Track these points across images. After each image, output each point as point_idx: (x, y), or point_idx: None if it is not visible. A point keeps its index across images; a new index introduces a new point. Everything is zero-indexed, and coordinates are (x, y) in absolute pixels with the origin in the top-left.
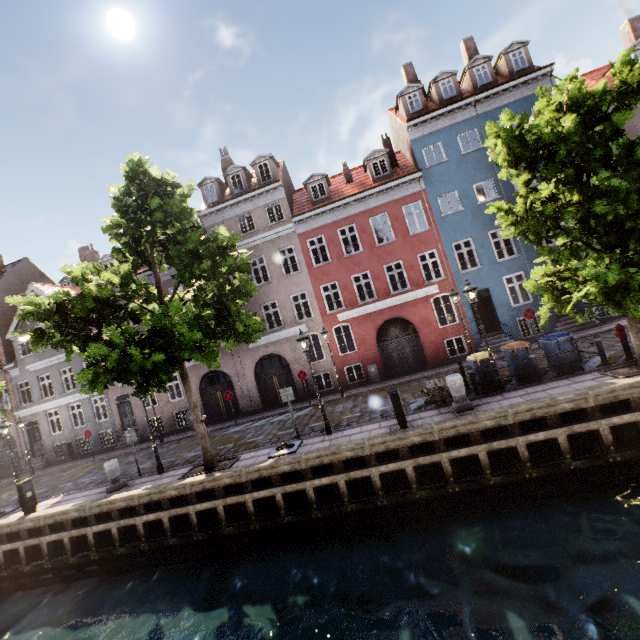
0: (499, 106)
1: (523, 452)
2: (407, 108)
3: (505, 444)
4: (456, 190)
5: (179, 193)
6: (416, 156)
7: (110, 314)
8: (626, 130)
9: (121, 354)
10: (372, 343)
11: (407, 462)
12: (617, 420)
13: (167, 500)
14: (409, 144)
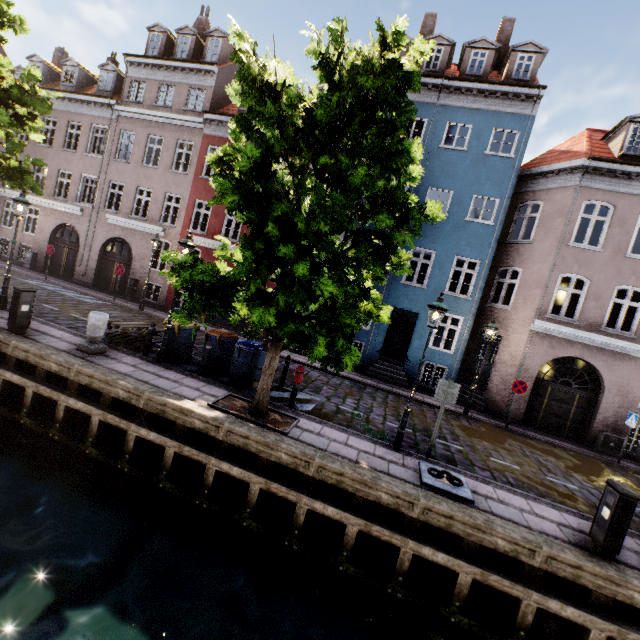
0: (465, 107)
1: (60, 411)
2: None
3: (50, 394)
4: None
5: None
6: None
7: None
8: (562, 207)
9: None
10: None
11: None
12: (145, 433)
13: None
14: None
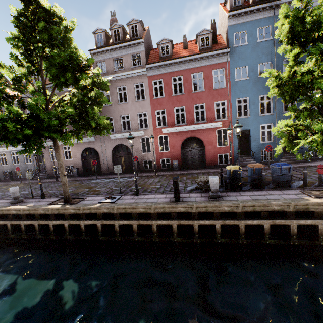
0: None
1: (242, 229)
2: (231, 2)
3: (233, 222)
4: (247, 65)
5: (65, 25)
6: (229, 37)
7: (3, 98)
8: None
9: (3, 125)
10: (178, 148)
11: (174, 221)
12: (303, 222)
13: (38, 215)
14: (226, 28)
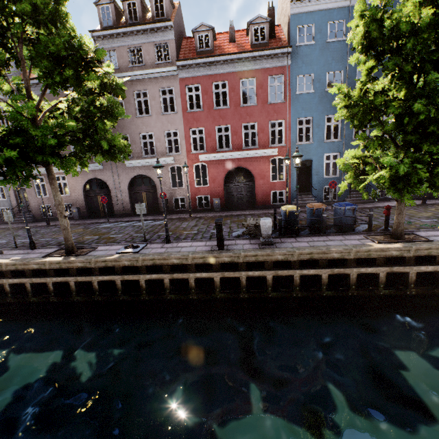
0: (369, 3)
1: (297, 280)
2: None
3: (286, 273)
4: (313, 73)
5: None
6: (291, 32)
7: None
8: None
9: None
10: (220, 183)
11: (216, 274)
12: (364, 270)
13: (30, 271)
14: (288, 18)
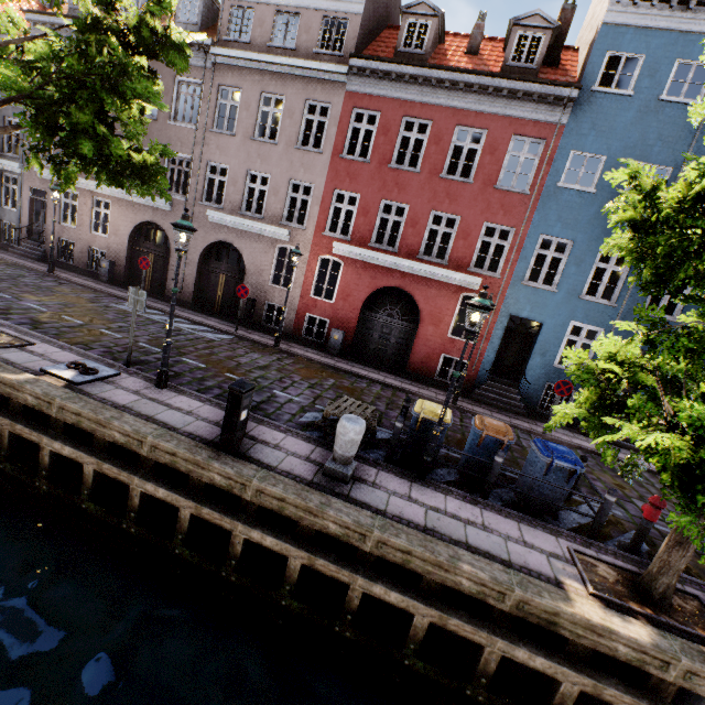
0: None
1: (353, 599)
2: None
3: (334, 572)
4: (607, 155)
5: None
6: (591, 59)
7: None
8: None
9: None
10: (356, 305)
11: (186, 502)
12: (523, 656)
13: None
14: (596, 31)
